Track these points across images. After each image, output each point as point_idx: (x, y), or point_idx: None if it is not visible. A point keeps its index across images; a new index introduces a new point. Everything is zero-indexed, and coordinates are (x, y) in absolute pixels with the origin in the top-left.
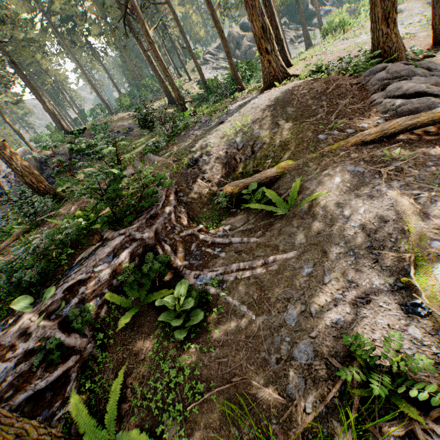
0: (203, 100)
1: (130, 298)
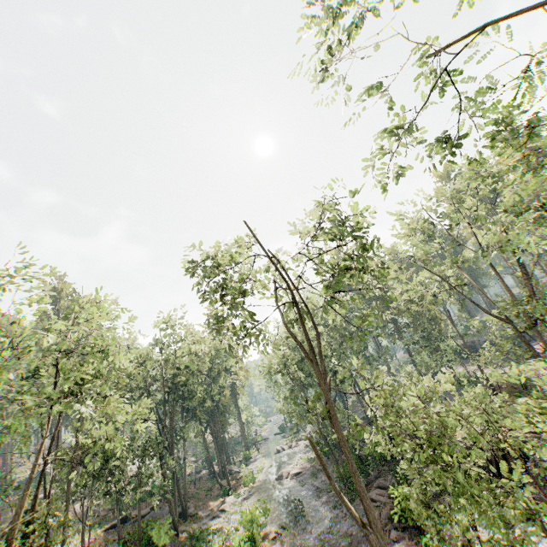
0: None
1: None
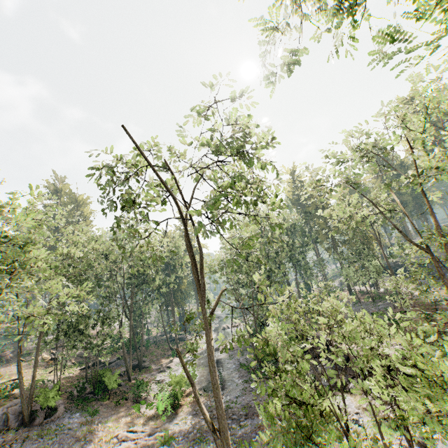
0: None
1: None
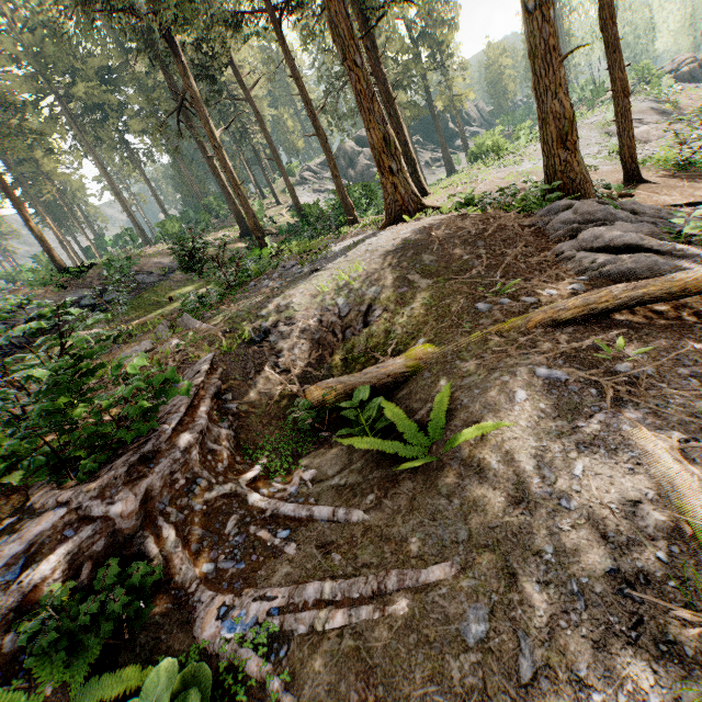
0: (296, 234)
1: (43, 688)
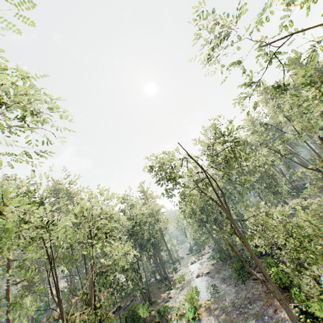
0: None
1: None
